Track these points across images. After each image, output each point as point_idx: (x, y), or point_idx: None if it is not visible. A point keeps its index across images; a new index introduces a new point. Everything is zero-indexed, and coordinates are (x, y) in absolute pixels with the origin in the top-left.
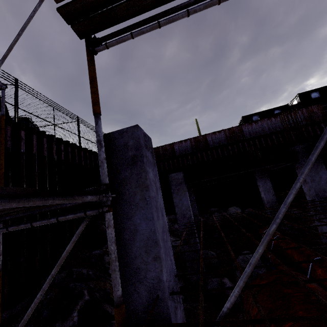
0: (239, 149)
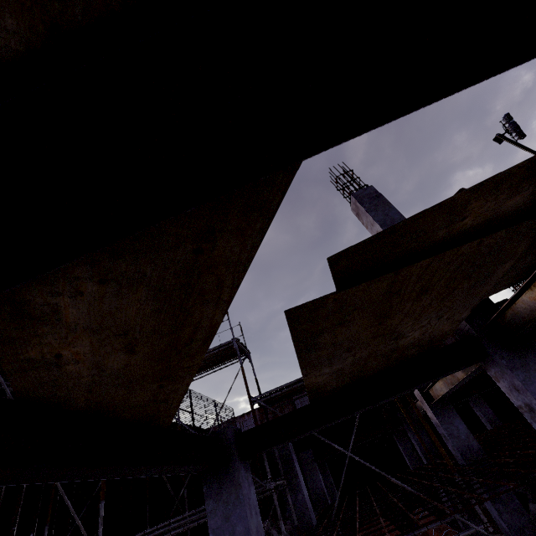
0: None
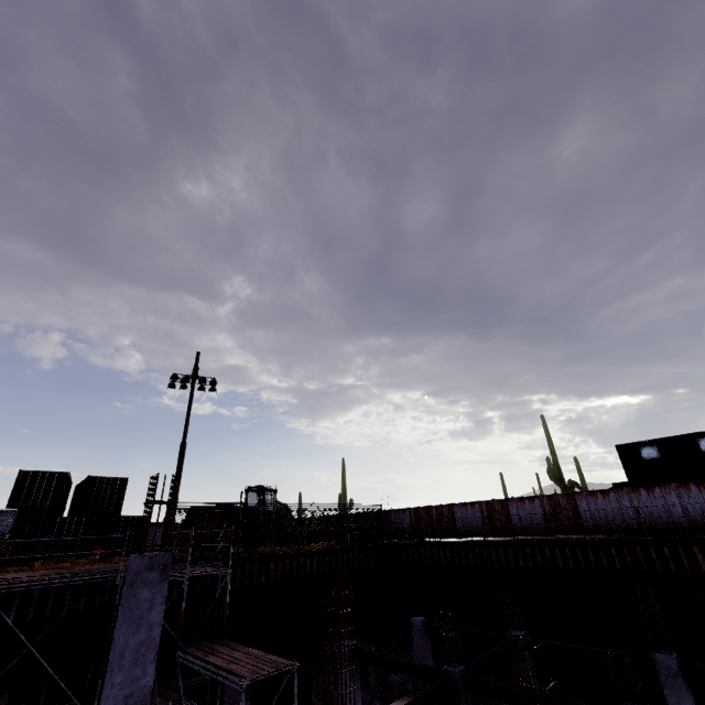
0: (546, 559)
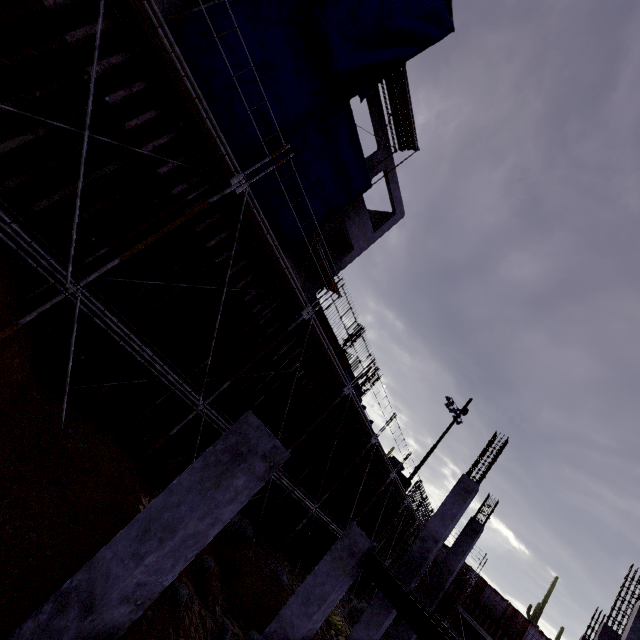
0: None
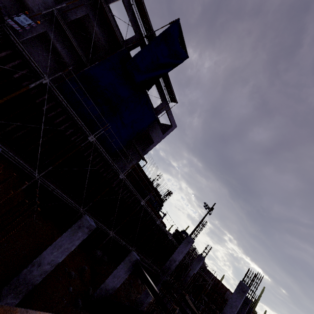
0: None
